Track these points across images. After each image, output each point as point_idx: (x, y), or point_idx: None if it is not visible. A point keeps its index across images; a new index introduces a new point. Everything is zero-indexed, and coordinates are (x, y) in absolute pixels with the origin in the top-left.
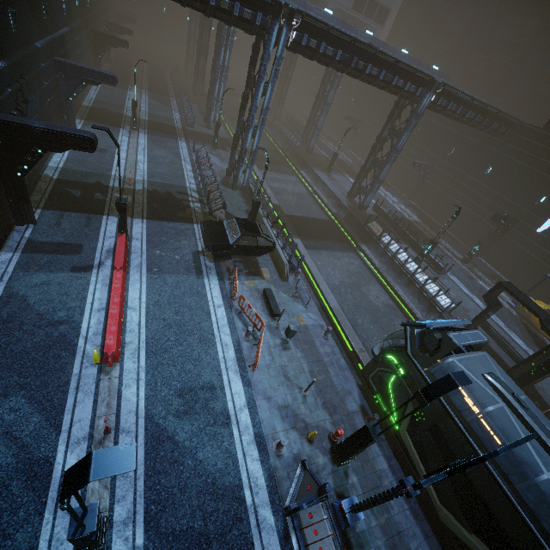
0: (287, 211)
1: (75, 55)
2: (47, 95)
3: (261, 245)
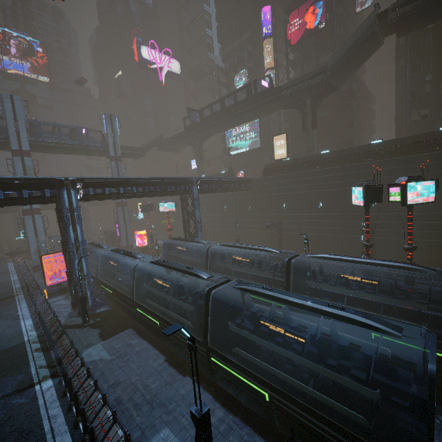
0: None
1: None
2: None
3: (25, 250)
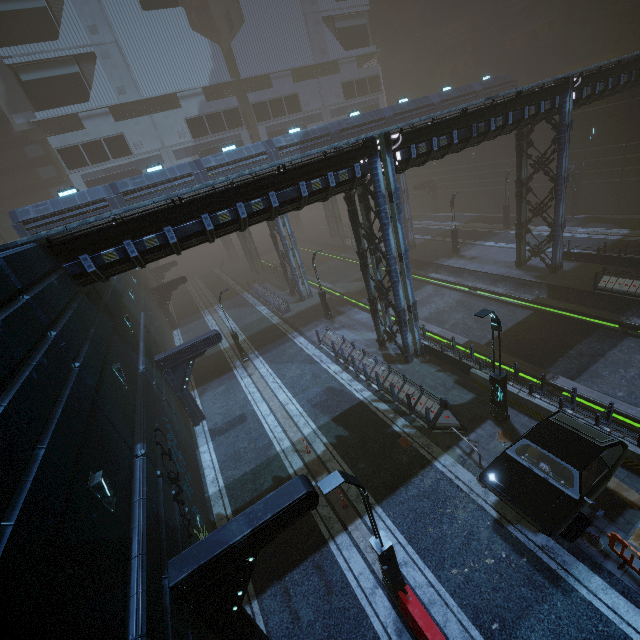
0: (479, 339)
1: (157, 330)
2: (171, 411)
3: (609, 461)
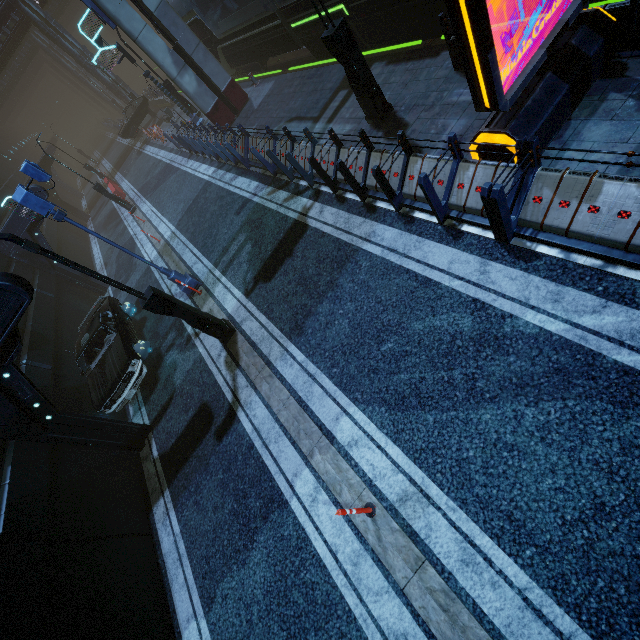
0: None
1: None
2: None
3: (139, 105)
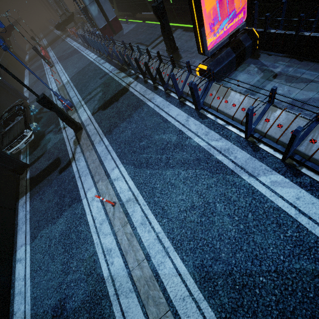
0: None
1: None
2: None
3: (69, 16)
